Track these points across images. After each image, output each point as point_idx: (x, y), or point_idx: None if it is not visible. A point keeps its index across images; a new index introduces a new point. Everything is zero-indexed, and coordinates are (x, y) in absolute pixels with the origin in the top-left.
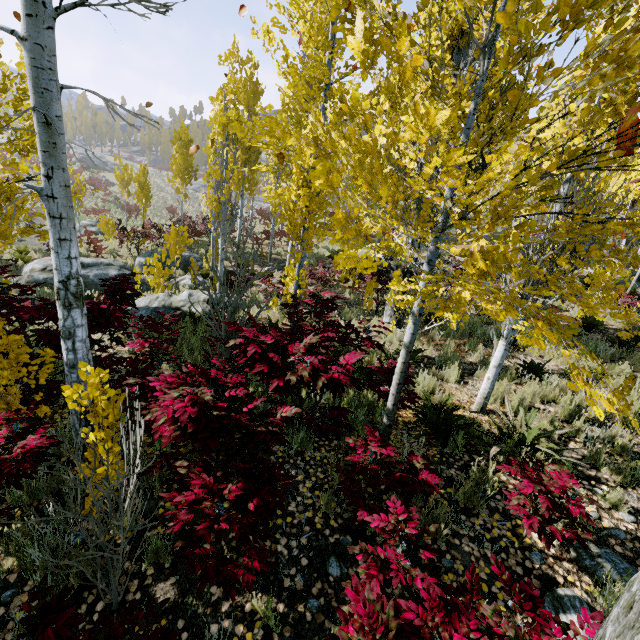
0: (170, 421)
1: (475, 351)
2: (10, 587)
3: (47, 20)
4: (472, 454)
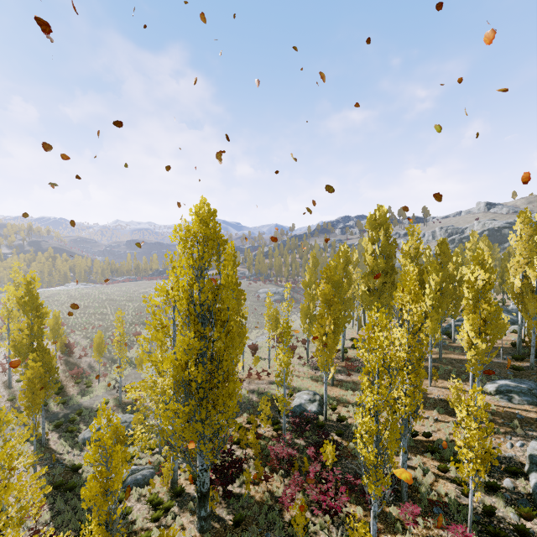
0: None
1: None
2: None
3: None
4: None
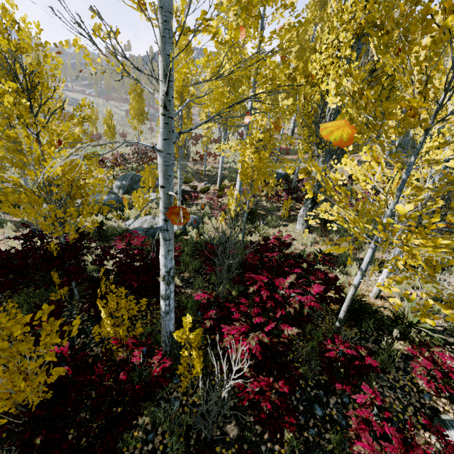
0: (248, 354)
1: (362, 249)
2: (150, 432)
3: (173, 139)
4: (378, 331)
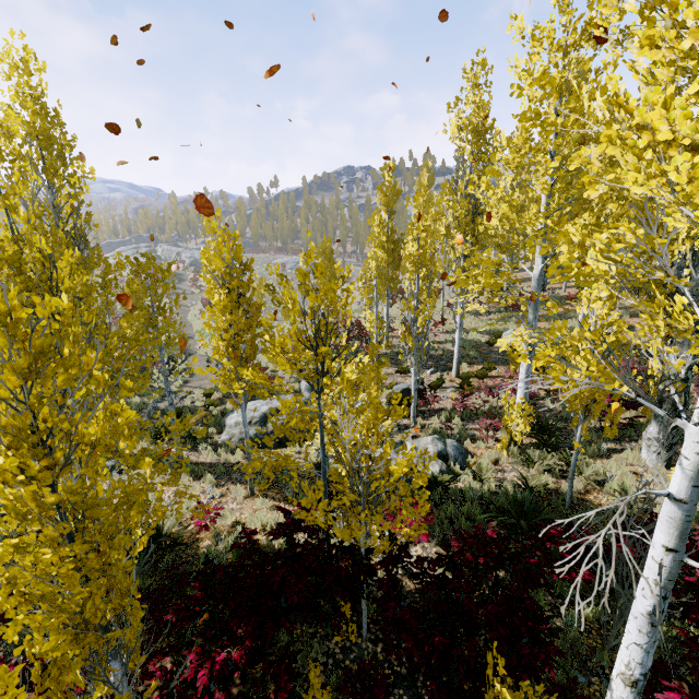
0: None
1: None
2: None
3: None
4: None
